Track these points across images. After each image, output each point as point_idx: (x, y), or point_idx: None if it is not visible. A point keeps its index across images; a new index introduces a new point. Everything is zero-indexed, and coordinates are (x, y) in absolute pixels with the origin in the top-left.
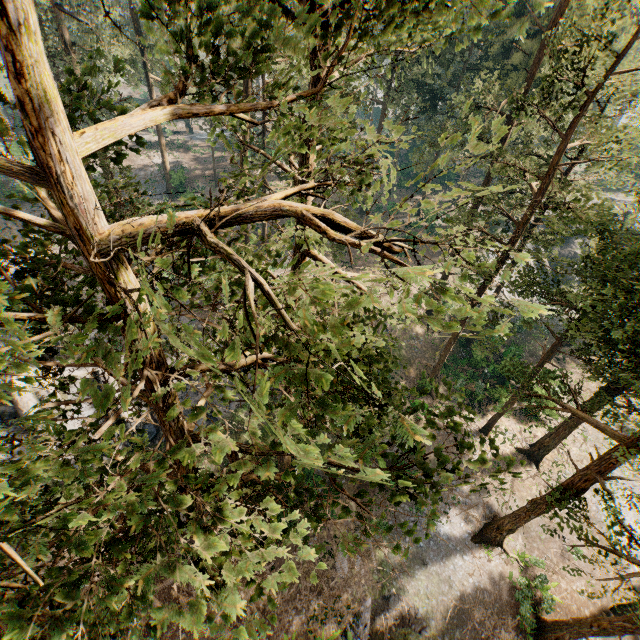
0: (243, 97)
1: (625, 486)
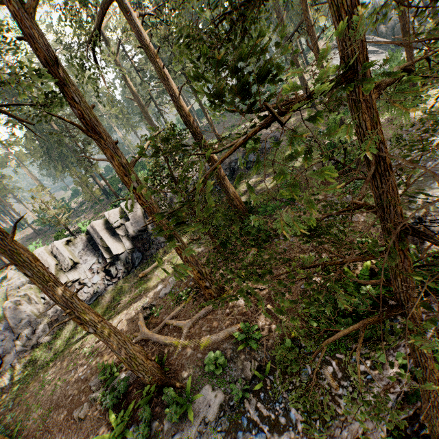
0: (105, 41)
1: None
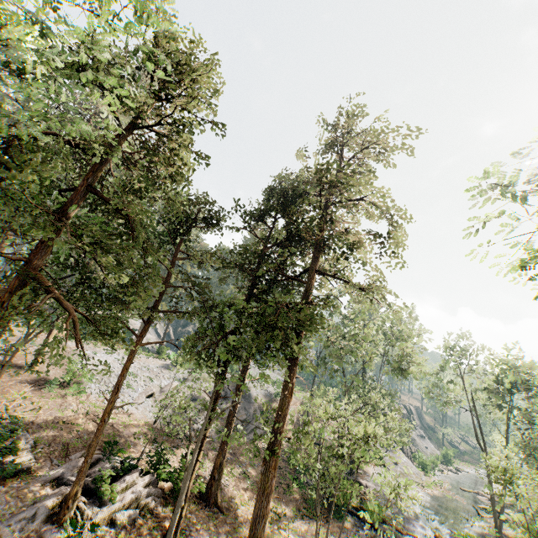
0: None
1: (120, 357)
